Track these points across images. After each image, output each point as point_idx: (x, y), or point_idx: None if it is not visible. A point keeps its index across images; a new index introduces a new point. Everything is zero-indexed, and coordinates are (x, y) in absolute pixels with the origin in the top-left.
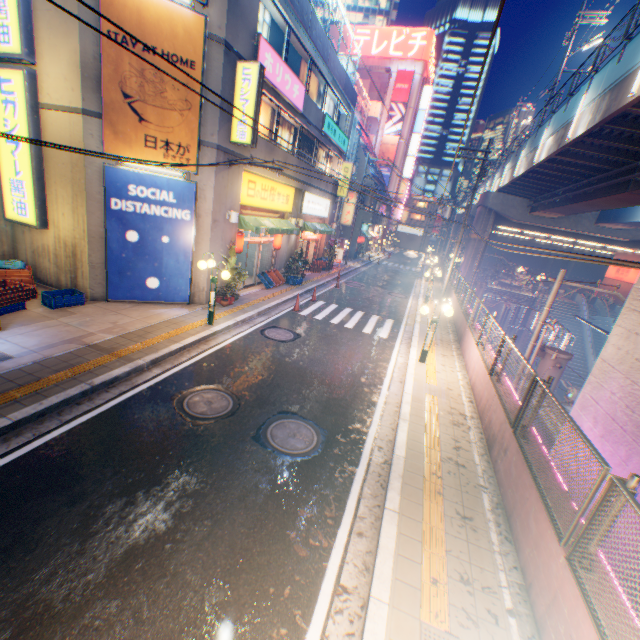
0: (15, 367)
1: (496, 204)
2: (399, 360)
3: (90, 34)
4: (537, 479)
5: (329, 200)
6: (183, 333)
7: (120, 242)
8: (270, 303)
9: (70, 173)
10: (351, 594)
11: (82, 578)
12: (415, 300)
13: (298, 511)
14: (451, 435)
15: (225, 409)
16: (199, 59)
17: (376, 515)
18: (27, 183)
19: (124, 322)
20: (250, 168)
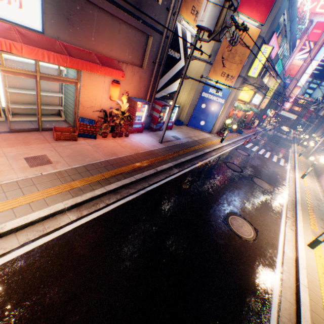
0: (184, 142)
1: None
2: (290, 175)
3: None
4: None
5: (261, 97)
6: (214, 143)
7: (198, 107)
8: (234, 139)
9: (192, 81)
10: (290, 218)
11: (230, 191)
12: (292, 154)
13: (270, 200)
14: (315, 202)
15: (238, 170)
16: (251, 45)
17: (292, 209)
18: None
19: (196, 135)
20: (246, 84)
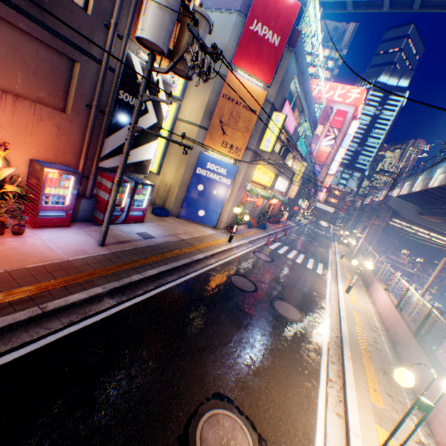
0: (159, 242)
1: (394, 204)
2: (331, 288)
3: (214, 94)
4: (430, 357)
5: (287, 182)
6: (218, 243)
7: (194, 189)
8: (253, 237)
9: (181, 152)
10: (334, 382)
11: (225, 337)
12: (333, 255)
13: (301, 343)
14: (370, 334)
15: (251, 288)
16: (258, 110)
17: (338, 357)
18: (158, 152)
19: (189, 231)
20: (261, 162)
